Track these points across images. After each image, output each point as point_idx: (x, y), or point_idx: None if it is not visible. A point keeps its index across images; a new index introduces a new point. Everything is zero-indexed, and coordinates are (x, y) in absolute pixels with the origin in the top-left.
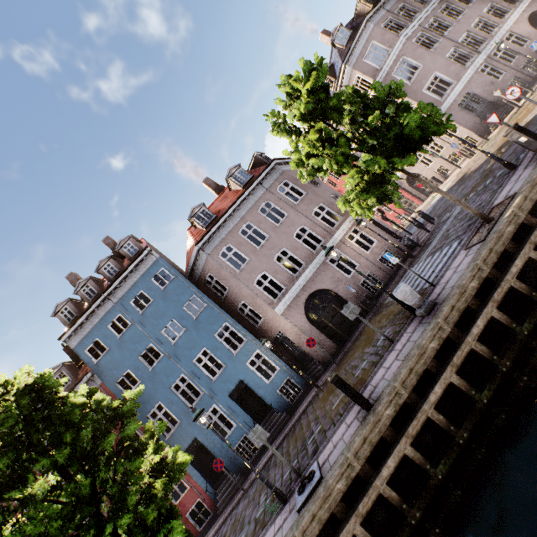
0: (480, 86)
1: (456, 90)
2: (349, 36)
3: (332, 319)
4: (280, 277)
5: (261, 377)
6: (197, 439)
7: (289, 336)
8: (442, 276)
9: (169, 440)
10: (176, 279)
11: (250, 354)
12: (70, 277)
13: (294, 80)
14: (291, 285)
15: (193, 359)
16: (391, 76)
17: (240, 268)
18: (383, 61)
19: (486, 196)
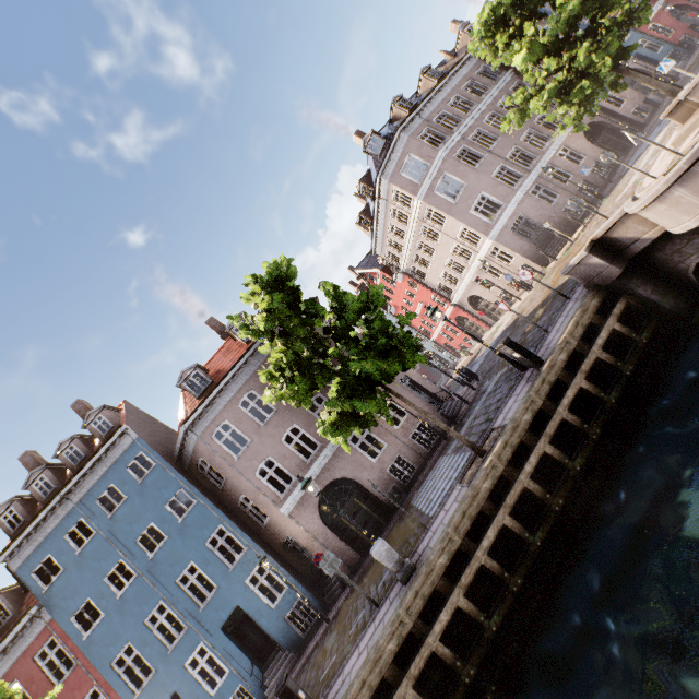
0: (532, 211)
1: (507, 213)
2: (383, 145)
3: (354, 518)
4: (289, 464)
5: (264, 599)
6: (178, 693)
7: (301, 541)
8: (437, 516)
9: (139, 698)
10: (159, 467)
11: (251, 568)
12: (25, 458)
13: (251, 294)
14: (302, 475)
15: (176, 579)
16: (433, 193)
17: (239, 453)
18: (422, 176)
19: (505, 391)
